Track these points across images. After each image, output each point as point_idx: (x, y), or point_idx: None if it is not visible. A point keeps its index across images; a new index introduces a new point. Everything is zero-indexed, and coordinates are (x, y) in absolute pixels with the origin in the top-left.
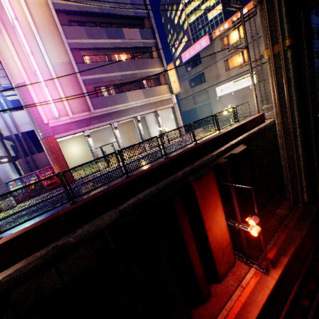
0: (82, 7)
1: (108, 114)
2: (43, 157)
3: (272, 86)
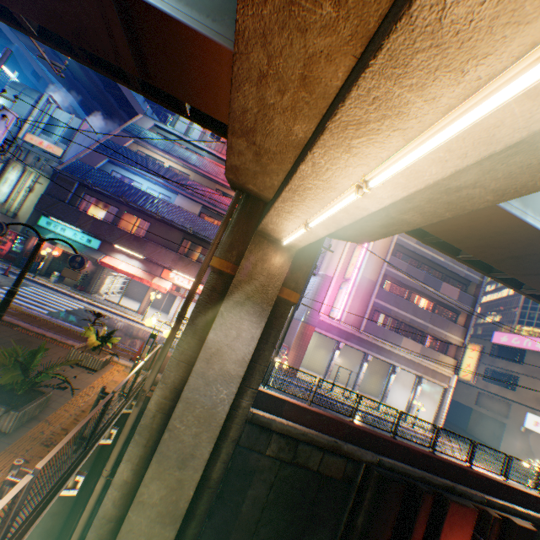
0: (418, 249)
1: (370, 342)
2: None
3: None
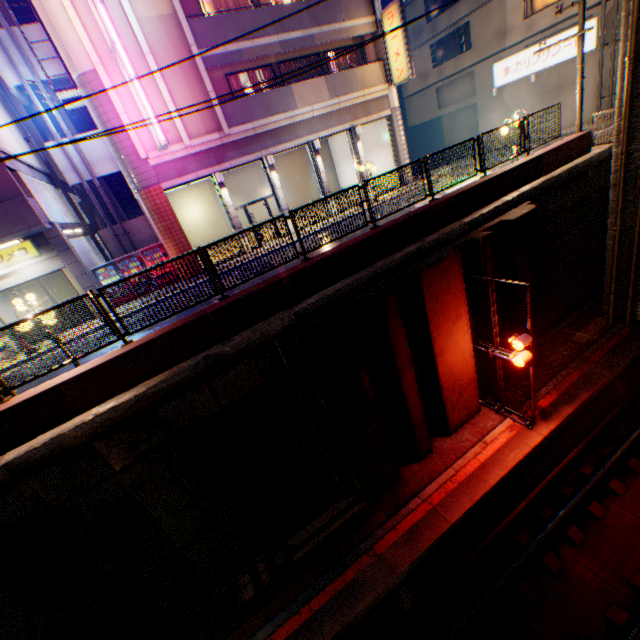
0: None
1: (256, 137)
2: (141, 227)
3: (622, 64)
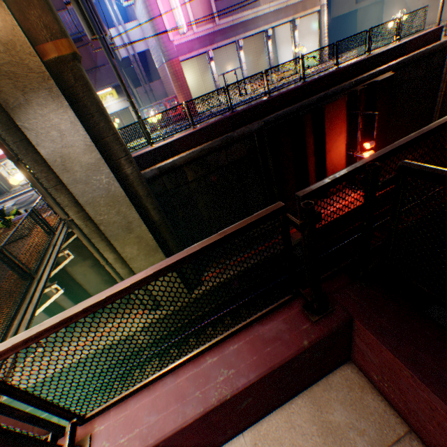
0: None
1: (233, 27)
2: (158, 87)
3: None
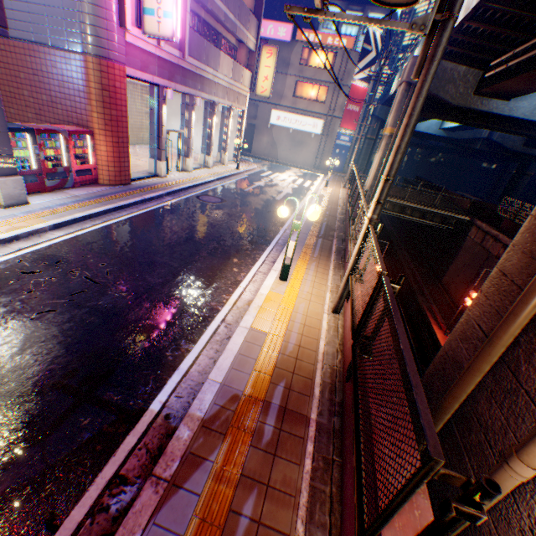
0: None
1: (194, 75)
2: None
3: (380, 161)
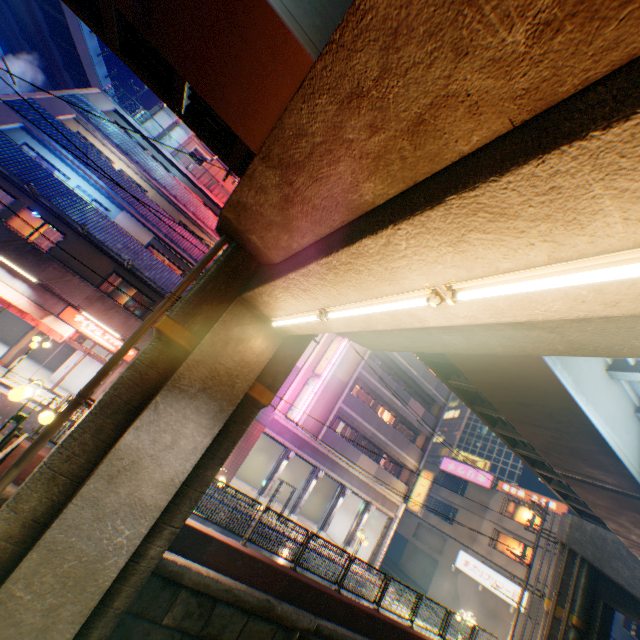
0: (396, 357)
1: (326, 454)
2: None
3: None
